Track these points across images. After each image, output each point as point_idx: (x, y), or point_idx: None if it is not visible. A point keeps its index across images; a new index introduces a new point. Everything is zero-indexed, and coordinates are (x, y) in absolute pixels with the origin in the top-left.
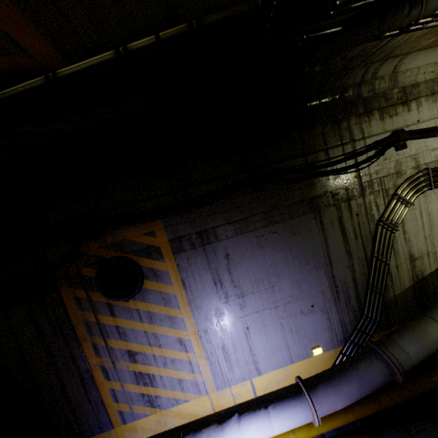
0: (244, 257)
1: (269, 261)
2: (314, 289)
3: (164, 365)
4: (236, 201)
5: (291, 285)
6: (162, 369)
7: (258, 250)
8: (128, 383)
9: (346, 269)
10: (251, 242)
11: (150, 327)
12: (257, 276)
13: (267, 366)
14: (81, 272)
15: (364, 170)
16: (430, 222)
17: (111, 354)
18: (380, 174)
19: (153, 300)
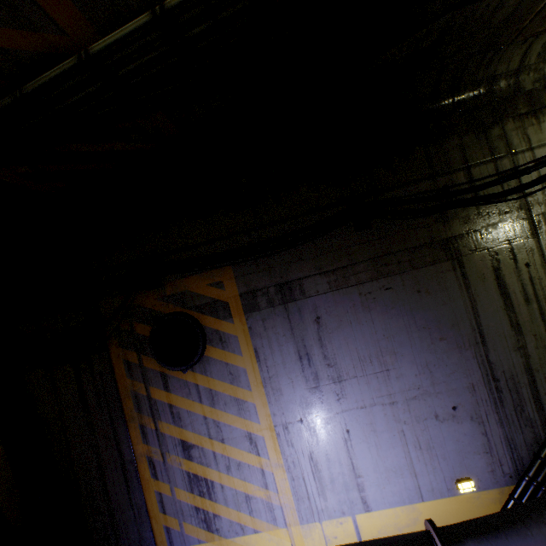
0: (342, 323)
1: (381, 331)
2: (456, 380)
3: (227, 469)
4: (331, 243)
5: (417, 371)
6: (224, 476)
7: (363, 313)
8: (179, 488)
9: (513, 353)
10: (353, 302)
11: (211, 411)
12: (362, 353)
13: (380, 498)
14: (135, 330)
15: (535, 195)
16: None
17: (161, 443)
18: None
19: (217, 373)
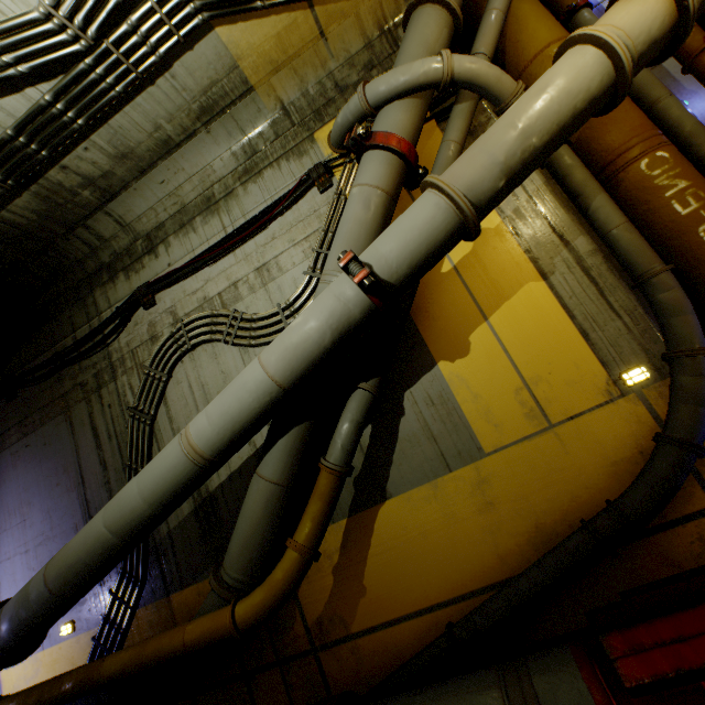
0: (1, 482)
1: (23, 485)
2: (67, 522)
3: None
4: None
5: (43, 518)
6: None
7: (13, 471)
8: None
9: (102, 489)
10: (8, 462)
11: None
12: (11, 507)
13: None
14: None
15: (114, 345)
16: (206, 398)
17: None
18: (133, 344)
19: None
